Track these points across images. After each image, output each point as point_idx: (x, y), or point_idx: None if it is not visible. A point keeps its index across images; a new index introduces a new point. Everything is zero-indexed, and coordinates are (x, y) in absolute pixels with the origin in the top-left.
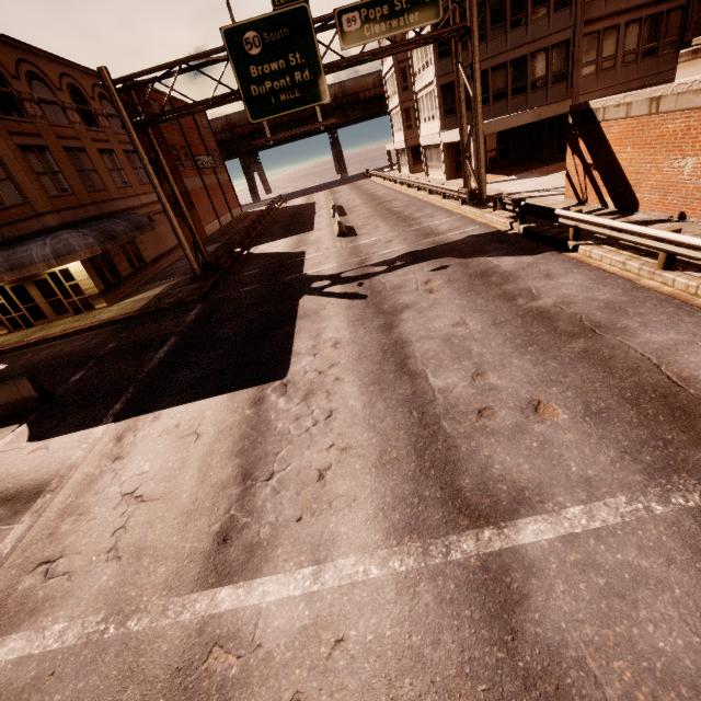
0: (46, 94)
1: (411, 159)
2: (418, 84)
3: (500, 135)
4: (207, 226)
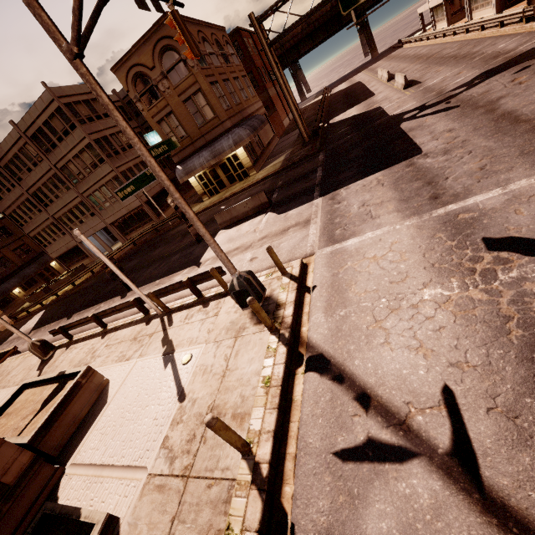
0: (210, 49)
1: (449, 11)
2: None
3: None
4: (283, 121)
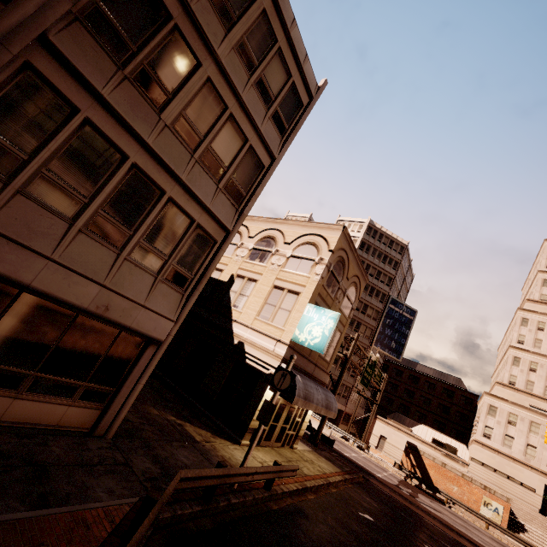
0: None
1: None
2: None
3: None
4: None
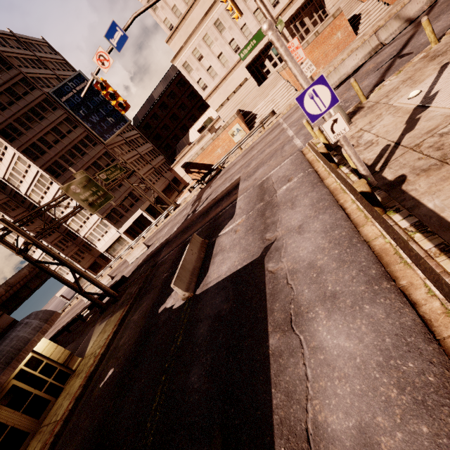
0: None
1: (92, 272)
2: (84, 231)
3: (136, 222)
4: None
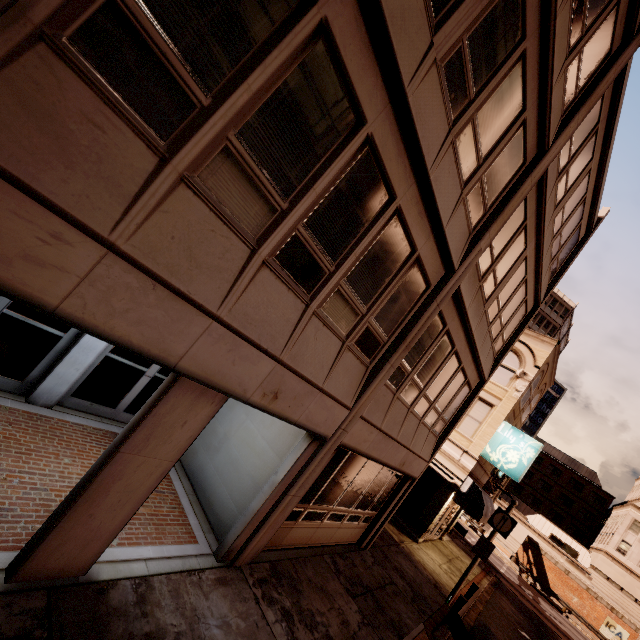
0: None
1: None
2: None
3: None
4: None
